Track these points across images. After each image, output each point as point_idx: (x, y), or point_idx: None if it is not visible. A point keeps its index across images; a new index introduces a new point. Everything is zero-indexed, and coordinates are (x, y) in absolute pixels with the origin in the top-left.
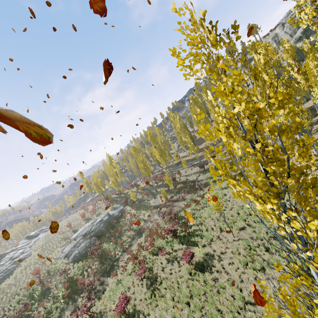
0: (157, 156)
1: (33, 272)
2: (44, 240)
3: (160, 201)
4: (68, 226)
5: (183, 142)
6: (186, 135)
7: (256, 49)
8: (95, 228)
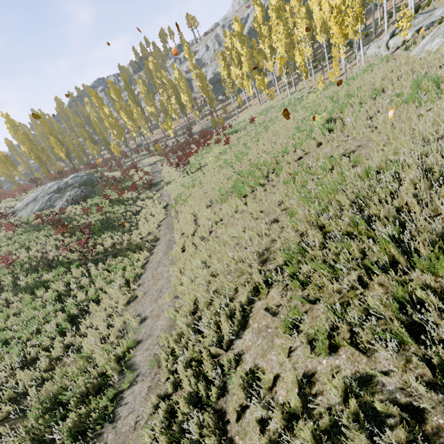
0: (135, 111)
1: None
2: None
3: (152, 161)
4: None
5: (144, 117)
6: (151, 105)
7: (257, 3)
8: (75, 181)
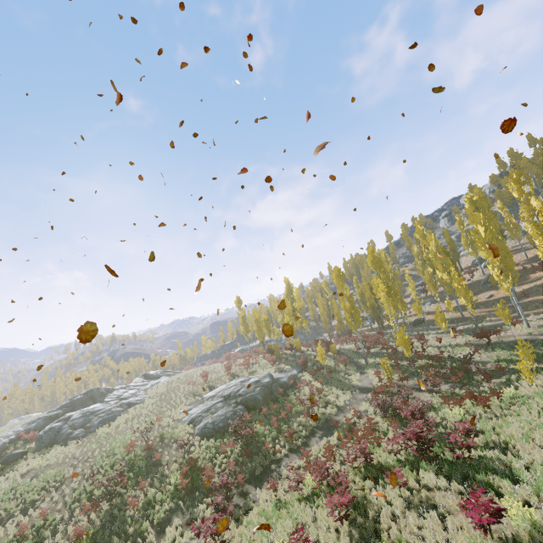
0: (381, 294)
1: (141, 427)
2: (165, 386)
3: (373, 382)
4: (203, 376)
5: (434, 282)
6: (445, 268)
7: None
8: (246, 392)
